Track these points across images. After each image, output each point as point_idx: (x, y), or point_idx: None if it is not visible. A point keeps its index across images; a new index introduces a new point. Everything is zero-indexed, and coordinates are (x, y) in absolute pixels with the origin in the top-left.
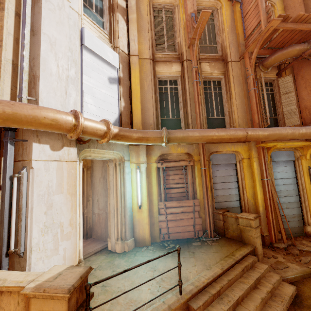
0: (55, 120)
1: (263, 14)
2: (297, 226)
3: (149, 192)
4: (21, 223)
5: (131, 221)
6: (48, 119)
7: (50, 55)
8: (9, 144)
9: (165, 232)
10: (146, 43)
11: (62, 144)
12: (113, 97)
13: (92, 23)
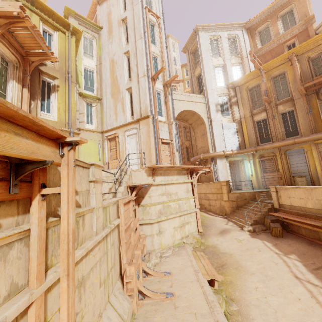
0: (220, 154)
1: (297, 81)
2: None
3: (256, 170)
4: (217, 175)
5: (249, 181)
6: (218, 154)
7: (216, 138)
8: (213, 160)
9: (265, 185)
10: (247, 110)
11: (222, 158)
12: (235, 139)
13: (225, 118)
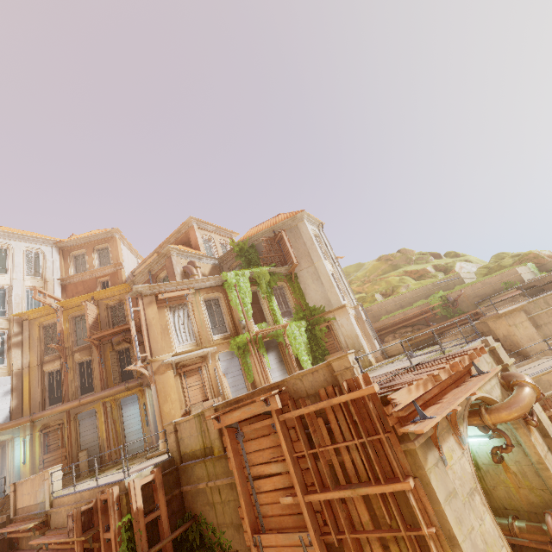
0: None
1: (88, 331)
2: (140, 446)
3: (34, 452)
4: None
5: (19, 474)
6: None
7: None
8: None
9: None
10: (36, 355)
11: None
12: (6, 403)
13: None
